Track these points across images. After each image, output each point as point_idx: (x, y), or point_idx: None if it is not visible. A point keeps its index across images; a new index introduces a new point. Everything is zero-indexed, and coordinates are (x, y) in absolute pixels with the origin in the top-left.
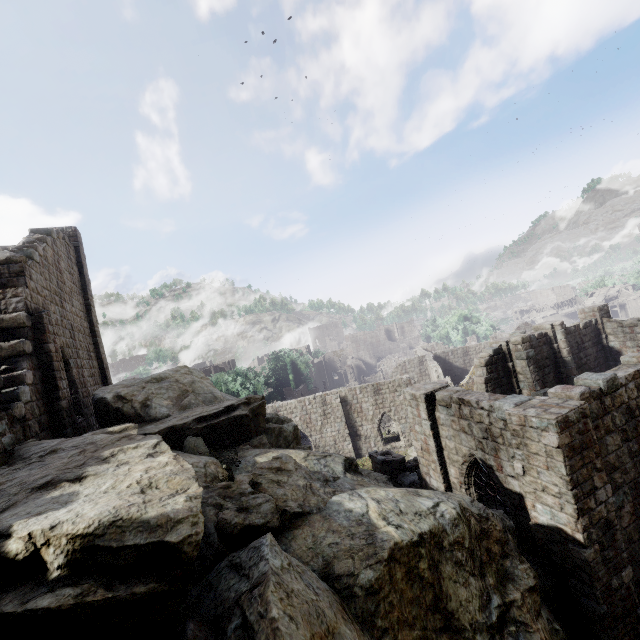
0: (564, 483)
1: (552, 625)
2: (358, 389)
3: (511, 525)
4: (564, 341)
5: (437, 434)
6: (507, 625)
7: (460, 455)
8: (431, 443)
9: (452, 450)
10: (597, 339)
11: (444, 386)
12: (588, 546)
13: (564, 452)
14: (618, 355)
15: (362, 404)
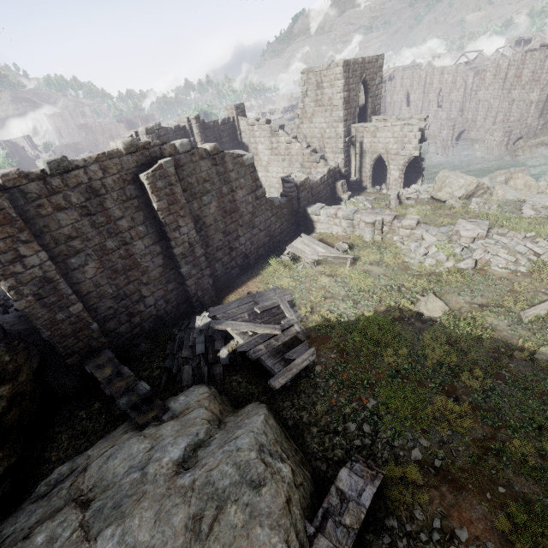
0: None
1: None
2: None
3: None
4: (199, 135)
5: None
6: None
7: None
8: None
9: None
10: (234, 135)
11: None
12: (19, 300)
13: None
14: (247, 150)
15: None
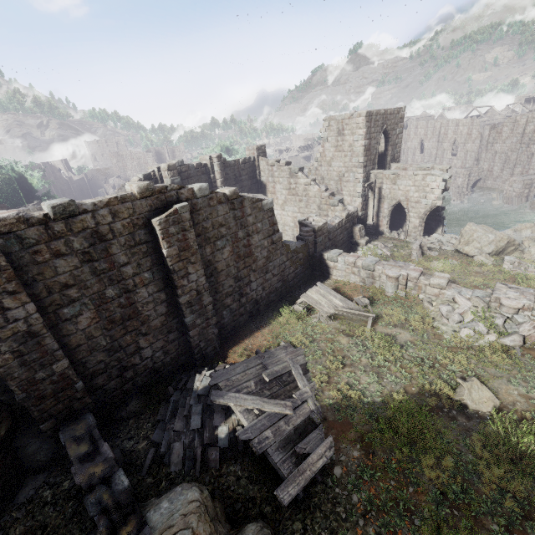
0: None
1: None
2: None
3: None
4: (219, 173)
5: None
6: None
7: None
8: None
9: None
10: (253, 174)
11: None
12: None
13: None
14: (265, 188)
15: None
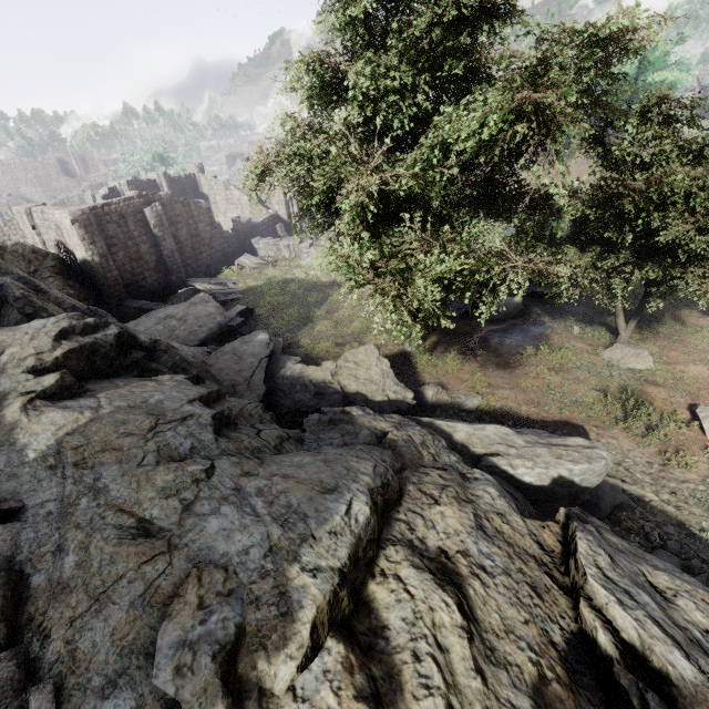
0: (79, 239)
1: (75, 285)
2: (2, 222)
3: (58, 257)
4: (167, 187)
5: (39, 233)
6: (38, 273)
7: (53, 242)
8: (37, 238)
9: (49, 240)
10: (196, 188)
11: (40, 205)
12: (93, 262)
13: (76, 227)
14: (208, 200)
15: (11, 237)
